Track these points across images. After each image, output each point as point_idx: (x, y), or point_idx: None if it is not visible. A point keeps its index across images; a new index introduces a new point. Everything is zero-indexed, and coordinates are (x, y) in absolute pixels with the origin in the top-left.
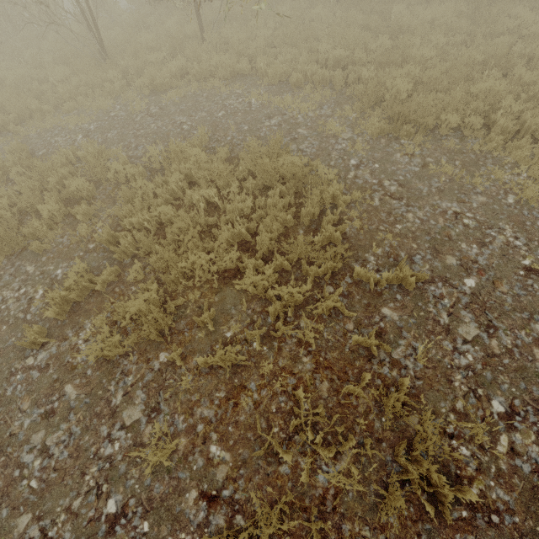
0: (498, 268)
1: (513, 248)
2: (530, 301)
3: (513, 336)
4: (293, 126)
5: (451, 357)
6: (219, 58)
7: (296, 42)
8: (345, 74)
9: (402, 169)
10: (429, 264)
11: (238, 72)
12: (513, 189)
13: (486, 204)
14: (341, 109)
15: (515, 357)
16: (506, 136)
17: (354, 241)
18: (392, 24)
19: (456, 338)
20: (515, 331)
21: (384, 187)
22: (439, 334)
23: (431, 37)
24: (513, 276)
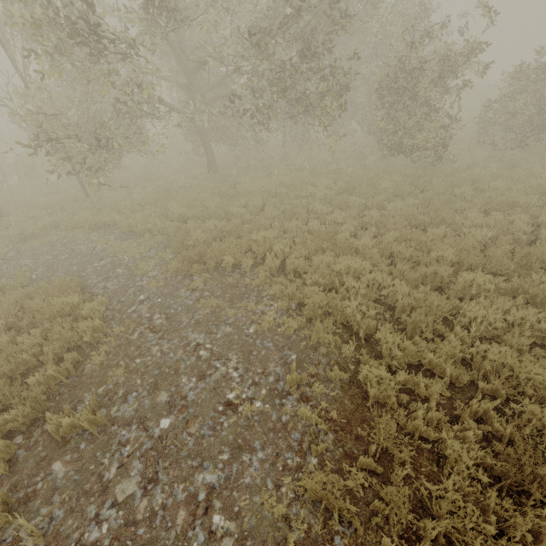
0: (202, 403)
1: (227, 380)
2: (211, 444)
3: (169, 492)
4: (115, 266)
5: (85, 529)
6: (84, 214)
7: (161, 202)
8: (180, 225)
9: (179, 303)
10: (139, 403)
11: (106, 223)
12: (257, 319)
13: (229, 334)
14: (164, 252)
15: (155, 524)
16: (268, 272)
17: (86, 378)
18: (230, 190)
19: (107, 499)
20: (175, 485)
21: (152, 320)
22: (92, 495)
23: (254, 199)
24: (210, 413)
